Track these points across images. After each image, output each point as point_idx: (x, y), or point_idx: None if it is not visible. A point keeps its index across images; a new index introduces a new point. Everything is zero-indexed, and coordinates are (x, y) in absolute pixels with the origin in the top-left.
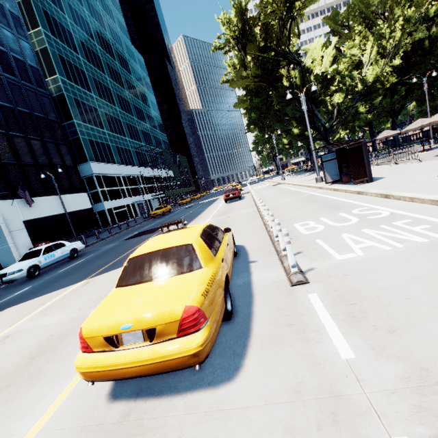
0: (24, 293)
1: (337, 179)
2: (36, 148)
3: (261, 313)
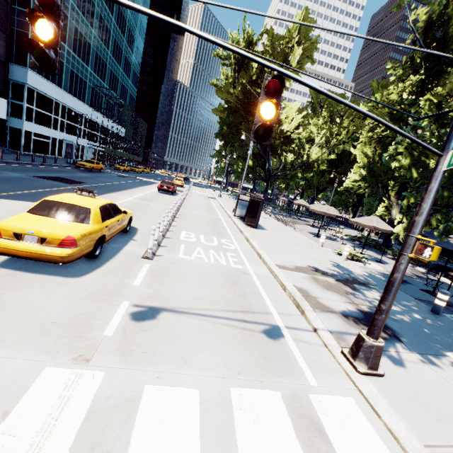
0: None
1: (242, 216)
2: None
3: (114, 262)
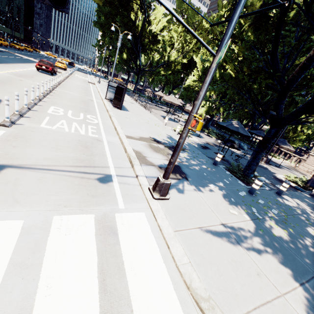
0: None
1: (112, 100)
2: None
3: None
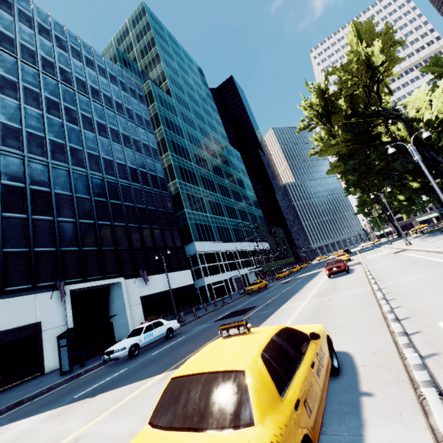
0: (118, 376)
1: None
2: (156, 235)
3: None
